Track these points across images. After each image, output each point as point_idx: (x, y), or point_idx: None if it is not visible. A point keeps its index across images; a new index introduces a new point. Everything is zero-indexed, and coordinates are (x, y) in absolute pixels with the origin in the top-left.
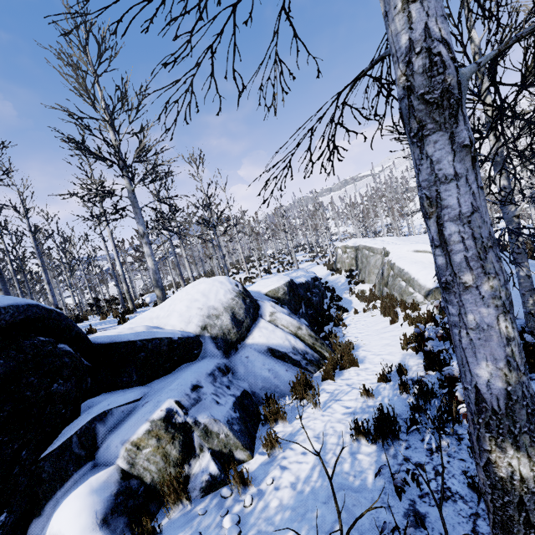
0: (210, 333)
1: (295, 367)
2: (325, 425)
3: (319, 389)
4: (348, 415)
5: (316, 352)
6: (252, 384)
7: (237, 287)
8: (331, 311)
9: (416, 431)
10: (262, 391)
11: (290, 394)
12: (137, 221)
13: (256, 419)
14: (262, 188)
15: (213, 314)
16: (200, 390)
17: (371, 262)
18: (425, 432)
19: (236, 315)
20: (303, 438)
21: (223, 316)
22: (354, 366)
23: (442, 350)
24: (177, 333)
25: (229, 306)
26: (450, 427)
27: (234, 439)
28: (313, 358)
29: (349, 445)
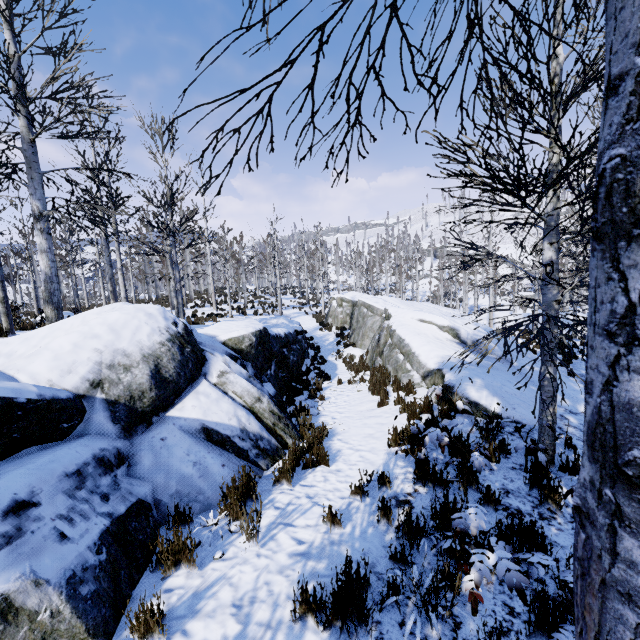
0: (106, 395)
1: (239, 459)
2: (257, 579)
3: (266, 499)
4: (297, 557)
5: (276, 436)
6: (160, 486)
7: (175, 327)
8: (310, 376)
9: (394, 603)
10: (173, 499)
11: (220, 505)
12: (31, 192)
13: (144, 557)
14: (208, 146)
15: (120, 363)
16: (28, 513)
17: (368, 323)
18: (407, 606)
19: (162, 370)
20: (214, 606)
21: (138, 368)
22: (323, 464)
23: (453, 480)
24: (30, 390)
25: (153, 354)
26: (443, 598)
27: (71, 619)
28: (268, 446)
29: (286, 628)
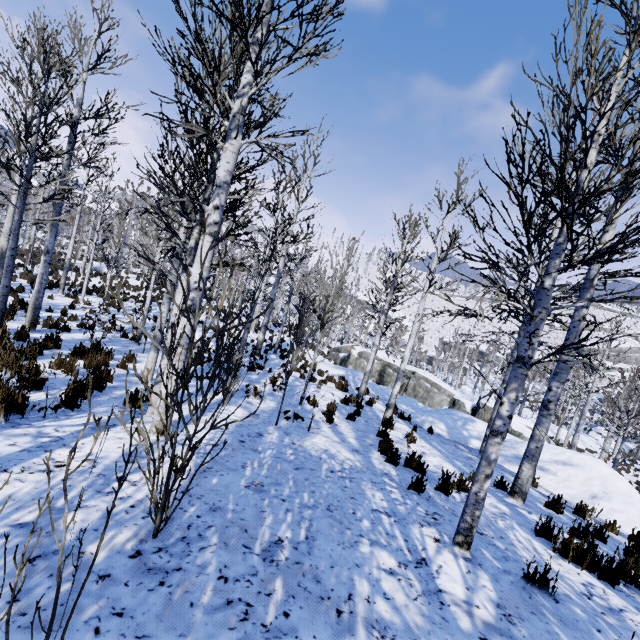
0: None
1: None
2: None
3: None
4: None
5: None
6: None
7: None
8: None
9: None
10: None
11: None
12: None
13: None
14: None
15: None
16: None
17: (436, 398)
18: None
19: None
20: None
21: None
22: None
23: None
24: None
25: None
26: None
27: None
28: None
29: None
